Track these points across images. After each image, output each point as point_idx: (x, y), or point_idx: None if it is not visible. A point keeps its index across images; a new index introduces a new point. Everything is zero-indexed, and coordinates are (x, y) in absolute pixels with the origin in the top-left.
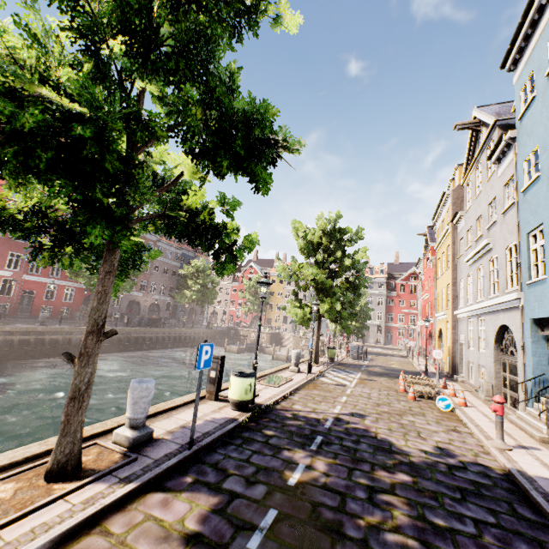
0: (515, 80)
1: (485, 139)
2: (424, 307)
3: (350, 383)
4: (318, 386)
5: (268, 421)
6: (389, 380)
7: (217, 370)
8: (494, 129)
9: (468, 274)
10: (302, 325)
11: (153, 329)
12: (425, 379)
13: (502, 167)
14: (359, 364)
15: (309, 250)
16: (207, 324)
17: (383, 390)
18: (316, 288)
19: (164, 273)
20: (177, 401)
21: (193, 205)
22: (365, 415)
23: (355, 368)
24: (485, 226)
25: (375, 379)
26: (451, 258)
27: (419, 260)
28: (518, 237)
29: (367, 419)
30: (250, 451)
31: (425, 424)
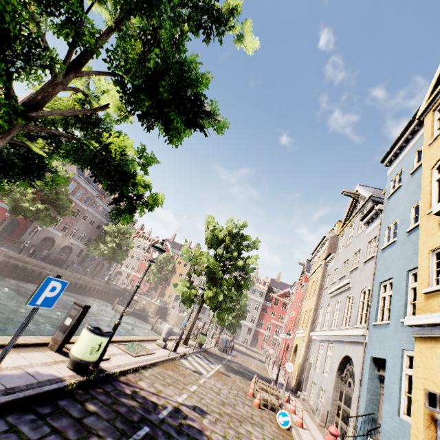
0: (388, 172)
1: (361, 206)
2: (289, 322)
3: (207, 372)
4: (176, 367)
5: (100, 392)
6: (243, 380)
7: (75, 318)
8: (369, 201)
9: (329, 304)
10: (185, 304)
11: (54, 268)
12: (274, 388)
13: (369, 228)
14: (223, 357)
15: (213, 242)
16: (107, 280)
17: (234, 389)
18: (207, 275)
19: (90, 224)
20: (9, 339)
21: (112, 145)
22: (207, 412)
23: (218, 359)
24: (348, 269)
25: (231, 375)
26: (319, 287)
27: (295, 283)
28: (372, 283)
29: (207, 417)
30: (49, 428)
31: (260, 438)
